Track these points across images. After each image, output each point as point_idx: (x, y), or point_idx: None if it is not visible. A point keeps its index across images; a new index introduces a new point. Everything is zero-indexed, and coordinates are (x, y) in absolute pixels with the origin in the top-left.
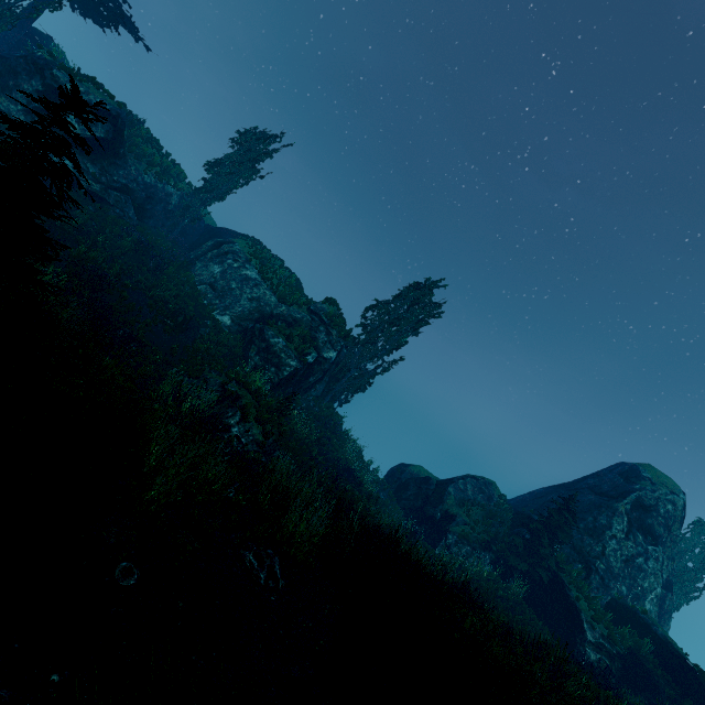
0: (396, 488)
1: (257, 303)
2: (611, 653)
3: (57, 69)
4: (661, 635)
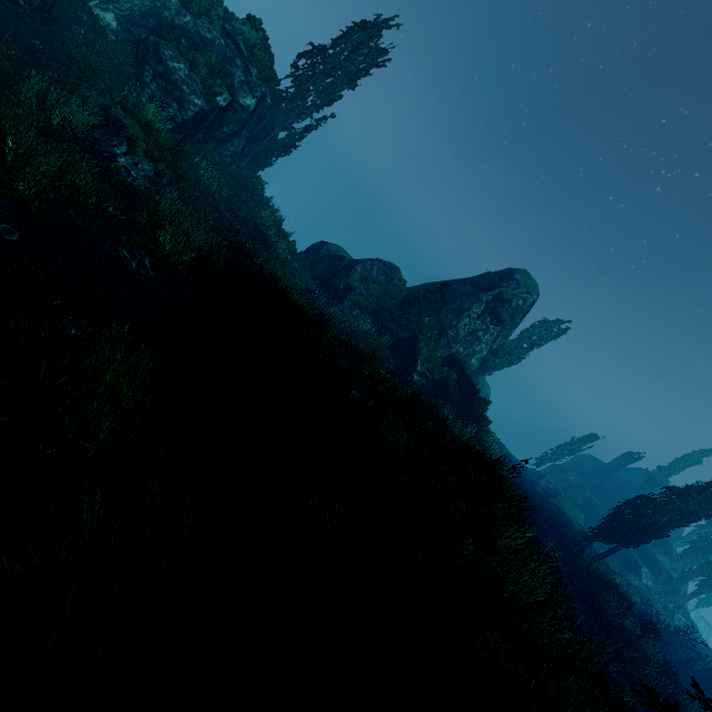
0: (311, 261)
1: (151, 1)
2: (429, 378)
3: None
4: (468, 374)
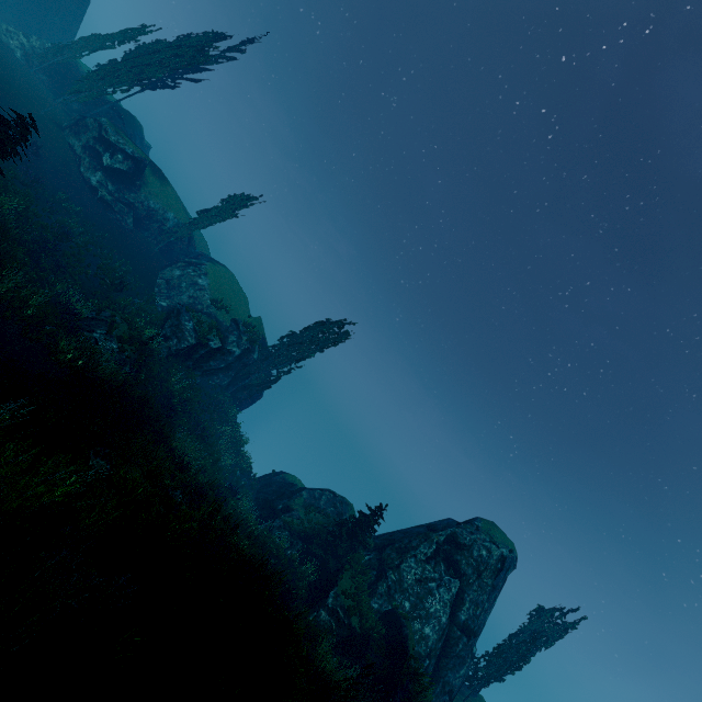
0: (263, 484)
1: (194, 300)
2: (341, 620)
3: (111, 128)
4: (406, 633)
